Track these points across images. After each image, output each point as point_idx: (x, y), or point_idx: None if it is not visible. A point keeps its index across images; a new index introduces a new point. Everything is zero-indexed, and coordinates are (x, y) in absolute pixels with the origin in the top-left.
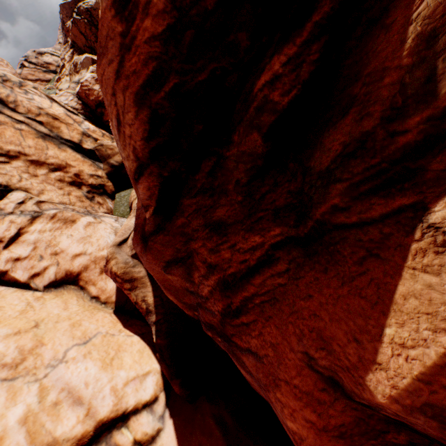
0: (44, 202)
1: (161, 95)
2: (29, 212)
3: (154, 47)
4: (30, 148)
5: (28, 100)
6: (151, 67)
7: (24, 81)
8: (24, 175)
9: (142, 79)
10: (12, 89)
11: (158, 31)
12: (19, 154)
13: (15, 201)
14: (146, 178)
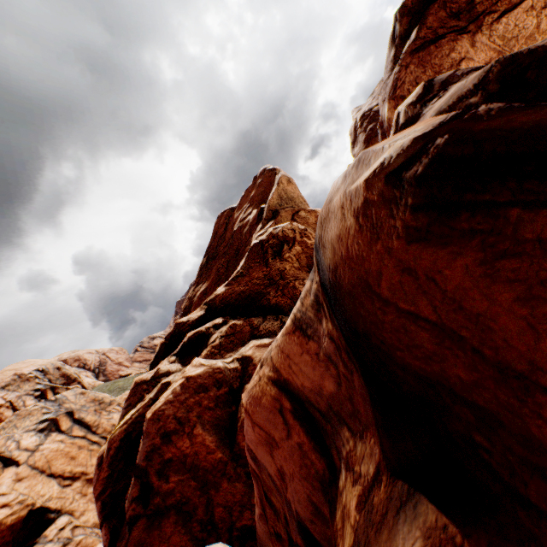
0: (78, 526)
1: (105, 495)
2: (64, 539)
3: (104, 480)
4: (92, 465)
5: (108, 420)
6: (103, 486)
7: (113, 400)
8: (77, 496)
9: (99, 490)
10: (101, 413)
11: (106, 475)
12: (82, 473)
13: (59, 526)
14: (105, 527)
